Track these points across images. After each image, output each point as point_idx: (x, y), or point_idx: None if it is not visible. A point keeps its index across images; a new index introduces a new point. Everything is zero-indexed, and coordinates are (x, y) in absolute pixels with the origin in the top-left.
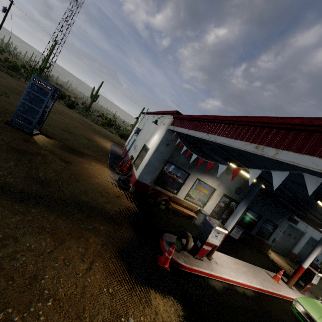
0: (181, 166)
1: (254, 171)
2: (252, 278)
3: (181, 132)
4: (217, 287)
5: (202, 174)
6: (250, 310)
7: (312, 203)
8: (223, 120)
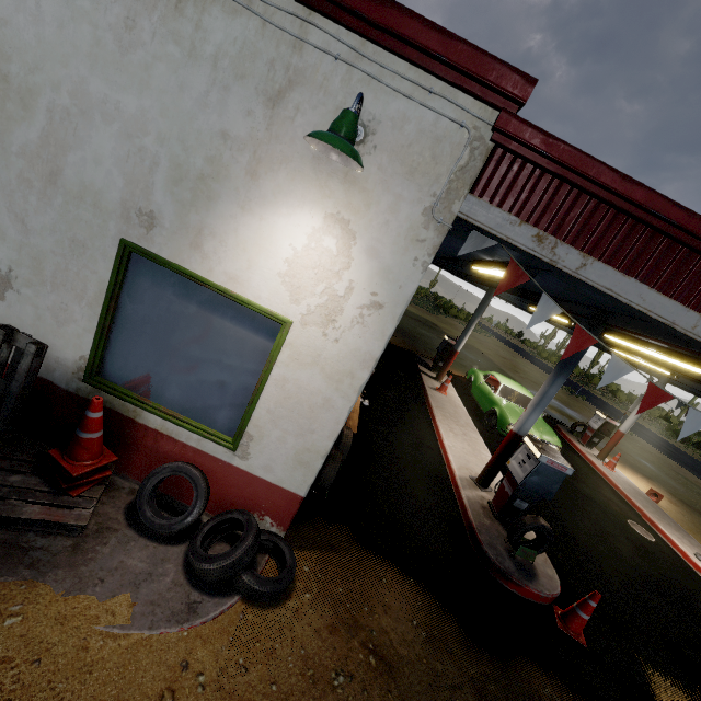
0: None
1: None
2: (471, 434)
3: (649, 315)
4: None
5: None
6: None
7: None
8: None
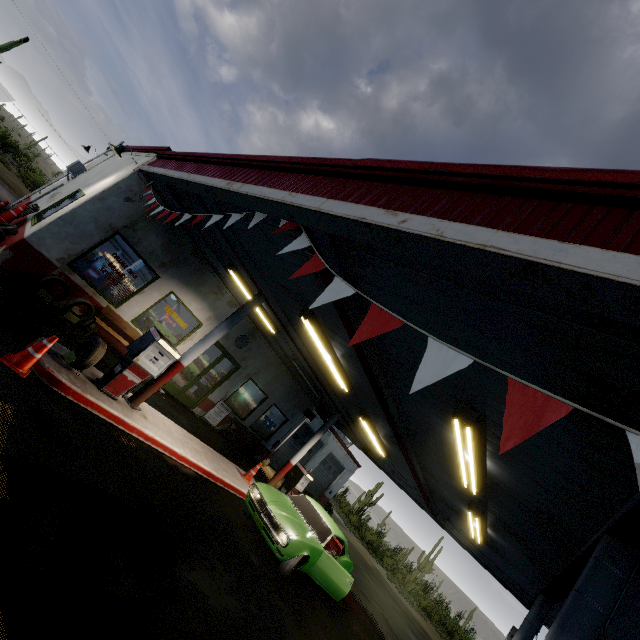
0: (146, 255)
1: (218, 216)
2: (204, 459)
3: (156, 173)
4: (125, 439)
5: (184, 287)
6: (172, 481)
7: (314, 350)
8: (216, 158)
